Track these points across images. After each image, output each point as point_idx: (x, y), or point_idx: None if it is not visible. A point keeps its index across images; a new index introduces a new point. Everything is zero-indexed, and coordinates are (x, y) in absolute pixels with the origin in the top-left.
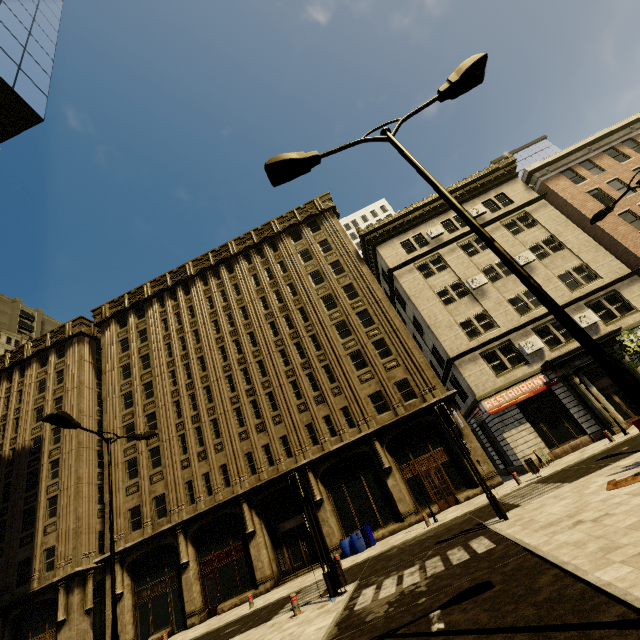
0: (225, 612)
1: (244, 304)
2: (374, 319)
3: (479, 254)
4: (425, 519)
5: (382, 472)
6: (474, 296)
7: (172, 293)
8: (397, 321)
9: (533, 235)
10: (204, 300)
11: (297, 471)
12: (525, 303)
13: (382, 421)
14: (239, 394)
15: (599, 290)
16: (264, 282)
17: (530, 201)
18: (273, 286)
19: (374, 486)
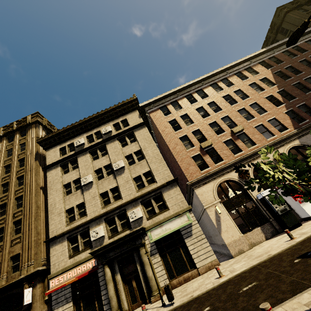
0: None
1: None
2: (23, 203)
3: (98, 159)
4: None
5: None
6: (83, 190)
7: None
8: (35, 205)
9: (131, 148)
10: None
11: None
12: (110, 198)
13: None
14: None
15: (150, 192)
16: None
17: (136, 125)
18: None
19: None
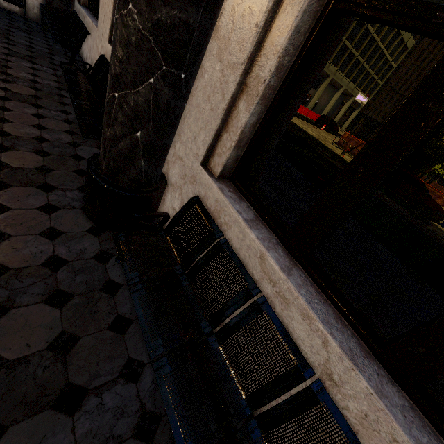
0: None
1: None
2: None
3: None
4: None
5: None
6: None
7: None
8: None
9: None
10: None
11: None
12: None
13: None
14: None
15: None
16: None
17: None
18: None
19: None
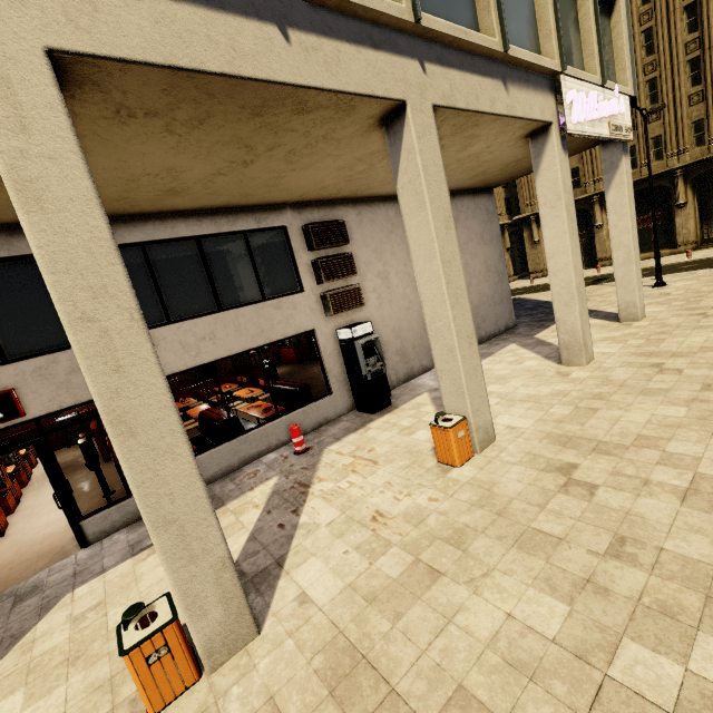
0: None
1: None
2: None
3: None
4: None
5: None
6: None
7: None
8: None
9: None
10: None
11: None
12: None
13: None
14: (704, 35)
15: None
16: None
17: None
18: None
19: None
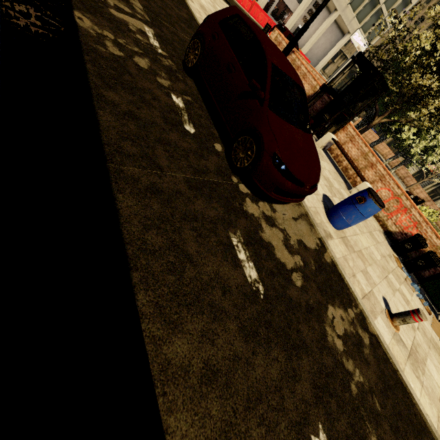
0: None
1: None
2: None
3: None
4: None
5: None
6: None
7: None
8: None
9: None
10: None
11: None
12: None
13: None
14: None
15: None
16: None
17: None
18: None
19: None
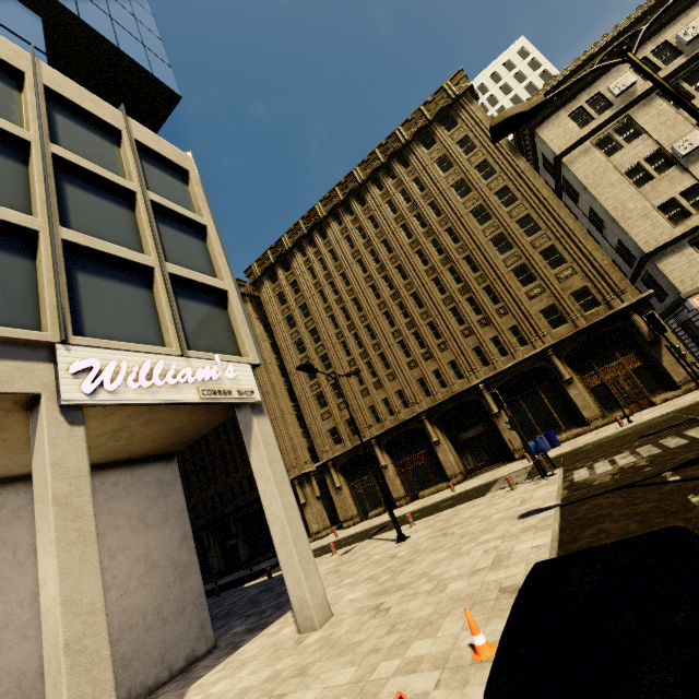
0: (425, 497)
1: (385, 237)
2: (539, 225)
3: (694, 101)
4: (618, 421)
5: (562, 384)
6: (683, 166)
7: (309, 240)
8: (570, 221)
9: None
10: (343, 241)
11: (471, 390)
12: None
13: (558, 335)
14: (400, 328)
15: None
16: (401, 207)
17: None
18: (412, 210)
19: (553, 397)
